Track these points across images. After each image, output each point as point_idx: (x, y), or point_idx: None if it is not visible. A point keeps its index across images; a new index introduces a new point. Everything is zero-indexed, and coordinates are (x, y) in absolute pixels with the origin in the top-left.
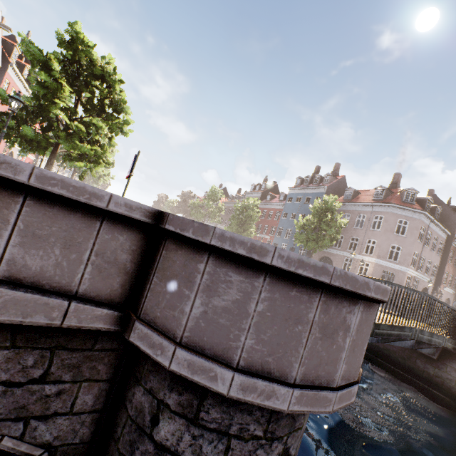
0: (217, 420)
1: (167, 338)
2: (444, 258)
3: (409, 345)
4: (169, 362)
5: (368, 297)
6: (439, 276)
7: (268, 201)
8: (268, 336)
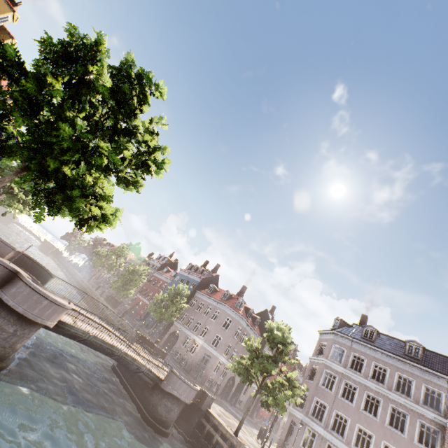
0: (5, 315)
1: (5, 294)
2: None
3: (131, 368)
4: (3, 298)
5: (49, 299)
6: None
7: (163, 272)
8: (24, 298)
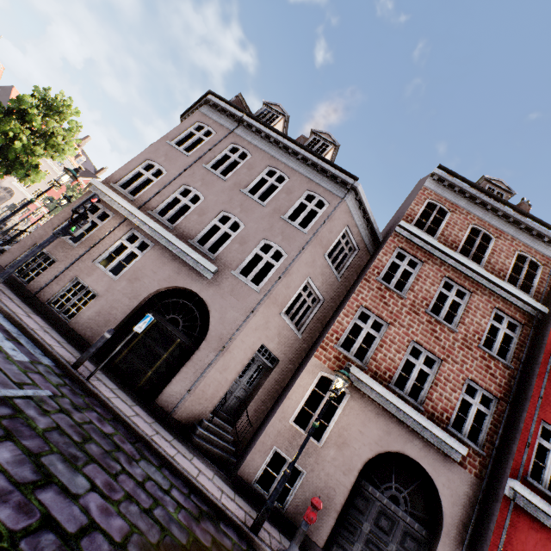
0: None
1: None
2: (367, 268)
3: None
4: None
5: None
6: (332, 321)
7: None
8: None
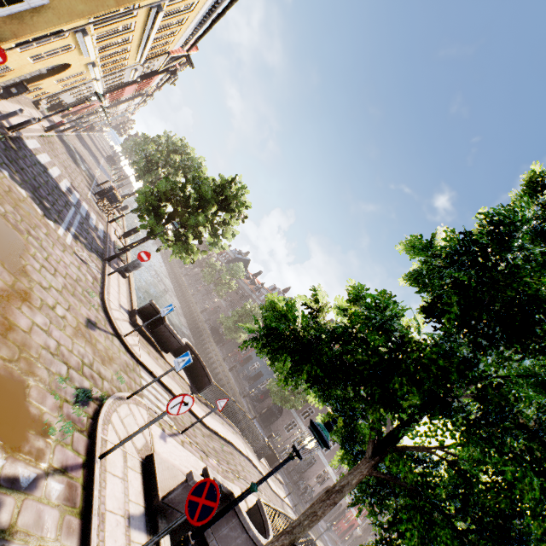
0: None
1: (212, 533)
2: None
3: None
4: (210, 541)
5: None
6: None
7: None
8: None
